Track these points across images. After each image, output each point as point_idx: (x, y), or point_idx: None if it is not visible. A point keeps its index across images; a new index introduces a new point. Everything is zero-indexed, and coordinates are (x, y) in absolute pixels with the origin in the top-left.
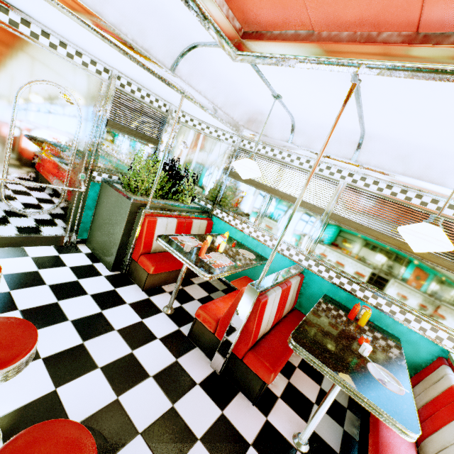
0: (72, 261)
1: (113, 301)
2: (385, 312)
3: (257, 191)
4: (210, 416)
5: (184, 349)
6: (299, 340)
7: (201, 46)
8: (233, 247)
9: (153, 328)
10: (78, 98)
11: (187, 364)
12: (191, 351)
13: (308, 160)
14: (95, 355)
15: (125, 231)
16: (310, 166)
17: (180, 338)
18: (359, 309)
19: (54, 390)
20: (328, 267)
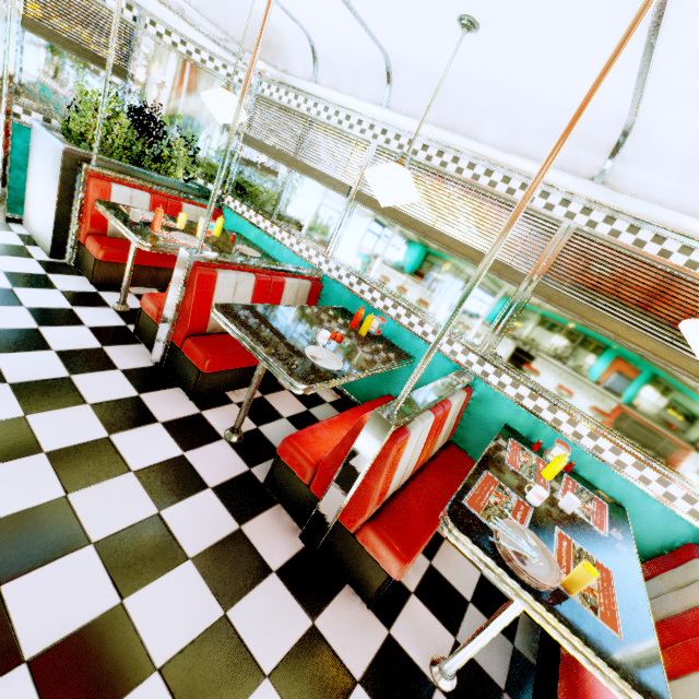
0: None
1: (36, 283)
2: (403, 325)
3: (278, 165)
4: (118, 394)
5: (120, 342)
6: (225, 309)
7: None
8: (232, 242)
9: (86, 317)
10: None
11: (116, 353)
12: (131, 345)
13: (337, 112)
14: None
15: (61, 197)
16: (339, 121)
17: (122, 333)
18: (362, 314)
19: None
20: (349, 270)
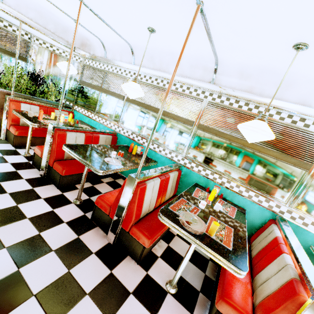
0: None
1: None
2: (151, 149)
3: (95, 91)
4: (23, 188)
5: (25, 168)
6: (68, 146)
7: None
8: (77, 123)
9: (9, 159)
10: None
11: (23, 172)
12: (30, 169)
13: (116, 68)
14: None
15: None
16: (117, 71)
17: (26, 165)
18: (132, 146)
19: None
20: (127, 129)
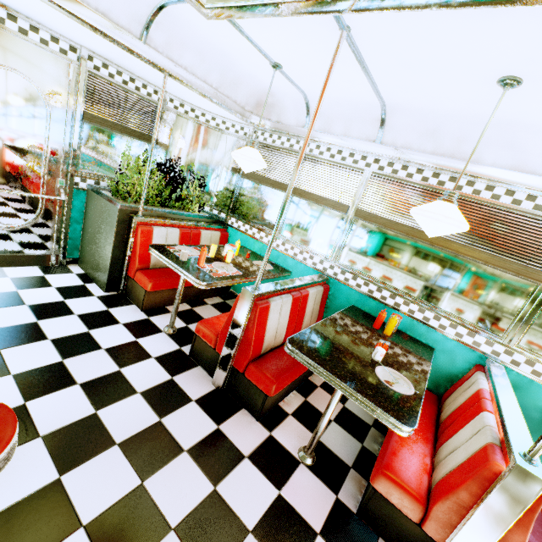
0: (60, 281)
1: (104, 321)
2: (418, 319)
3: (275, 191)
4: (202, 430)
5: (182, 368)
6: (296, 343)
7: (170, 4)
8: (247, 259)
9: (149, 347)
10: (41, 85)
11: (184, 382)
12: (192, 370)
13: (328, 148)
14: (75, 372)
15: (115, 244)
16: (331, 155)
17: (180, 357)
18: (385, 316)
19: (24, 404)
20: (355, 273)
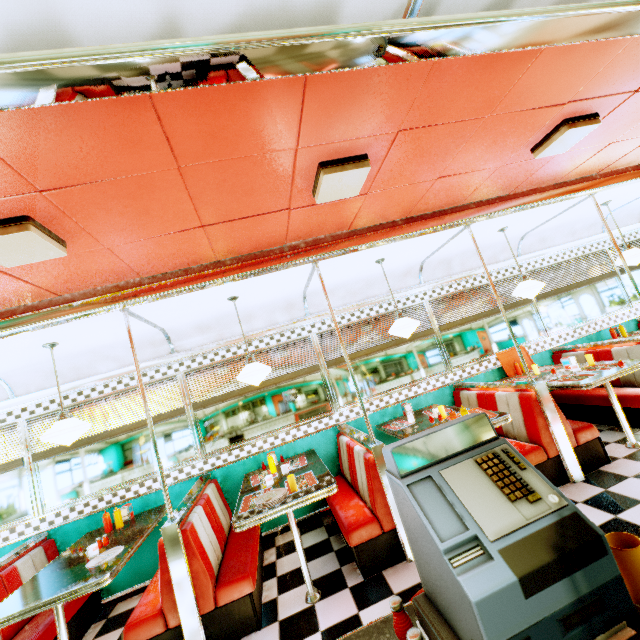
0: None
1: None
2: (145, 493)
3: None
4: None
5: None
6: None
7: None
8: None
9: None
10: None
11: None
12: None
13: None
14: None
15: None
16: None
17: None
18: (109, 516)
19: None
20: (70, 505)
